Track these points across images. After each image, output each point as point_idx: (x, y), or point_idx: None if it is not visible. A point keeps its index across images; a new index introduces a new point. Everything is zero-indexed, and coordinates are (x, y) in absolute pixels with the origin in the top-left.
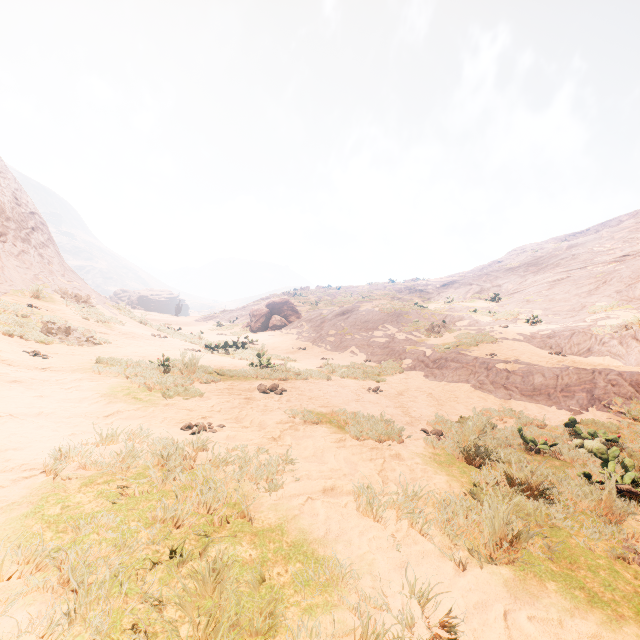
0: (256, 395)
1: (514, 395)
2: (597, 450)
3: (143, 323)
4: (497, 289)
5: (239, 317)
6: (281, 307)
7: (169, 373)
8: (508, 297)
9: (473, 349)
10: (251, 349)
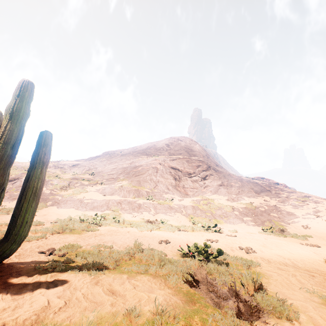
0: None
1: (88, 210)
2: (93, 217)
3: None
4: (95, 169)
5: None
6: None
7: None
8: (98, 173)
9: (78, 195)
10: None
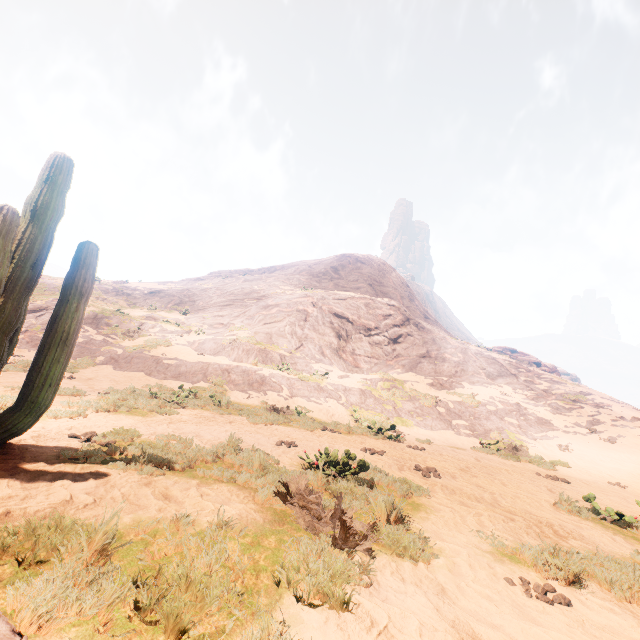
0: None
1: (168, 378)
2: (174, 392)
3: None
4: (192, 304)
5: None
6: None
7: None
8: (195, 312)
9: (153, 350)
10: None
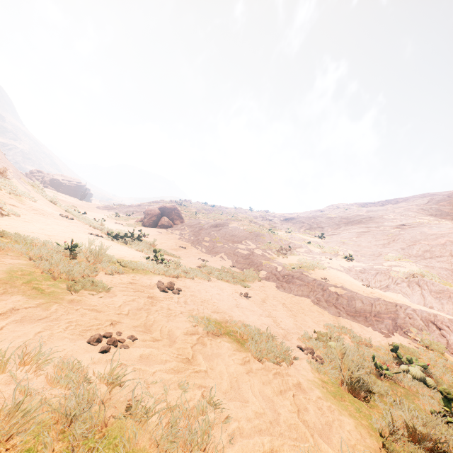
0: (157, 293)
1: (342, 313)
2: (443, 389)
3: (53, 202)
4: (321, 229)
5: (134, 212)
6: (170, 212)
7: (75, 260)
8: (329, 237)
9: (312, 272)
10: (144, 241)
